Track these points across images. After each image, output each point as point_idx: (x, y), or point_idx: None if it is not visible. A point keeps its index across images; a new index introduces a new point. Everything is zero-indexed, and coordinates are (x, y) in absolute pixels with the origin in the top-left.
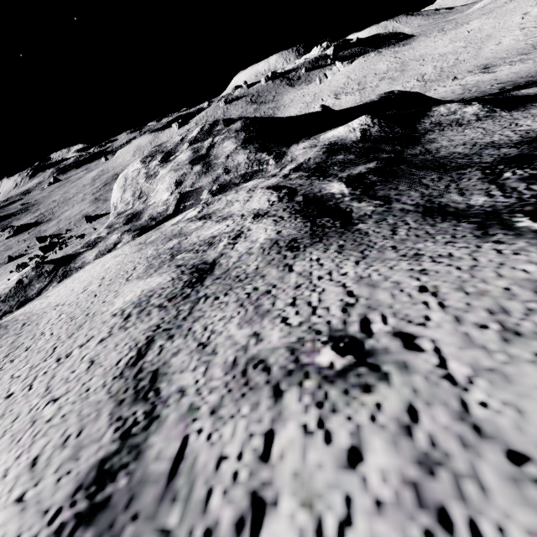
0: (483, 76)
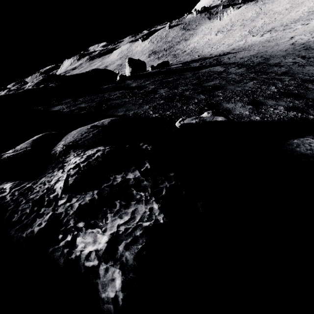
0: (256, 38)
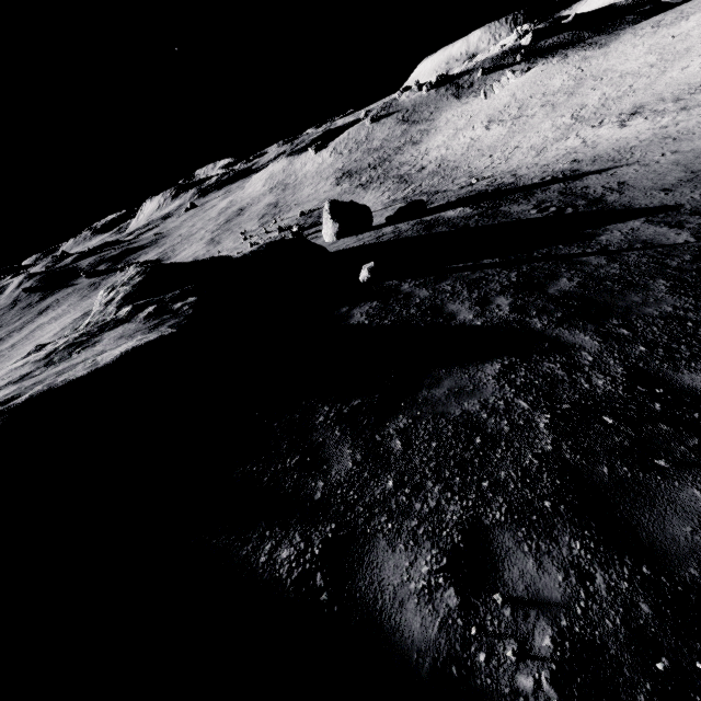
0: (610, 132)
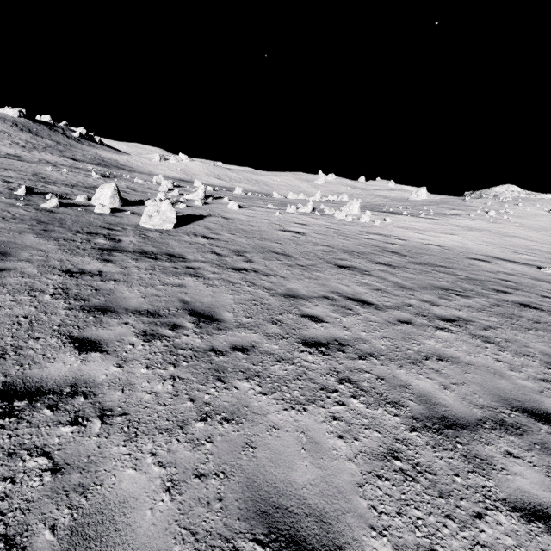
0: None
